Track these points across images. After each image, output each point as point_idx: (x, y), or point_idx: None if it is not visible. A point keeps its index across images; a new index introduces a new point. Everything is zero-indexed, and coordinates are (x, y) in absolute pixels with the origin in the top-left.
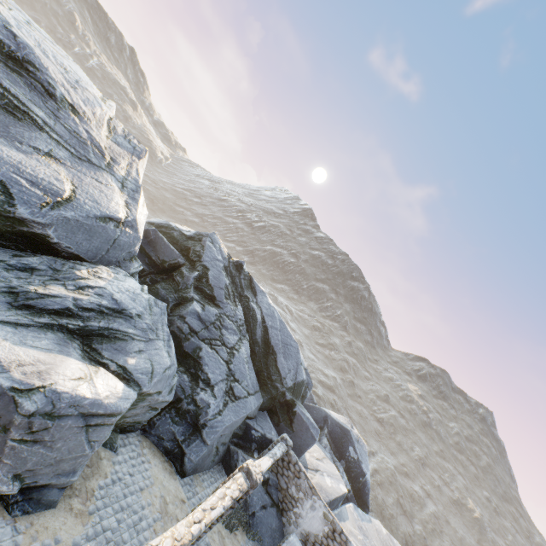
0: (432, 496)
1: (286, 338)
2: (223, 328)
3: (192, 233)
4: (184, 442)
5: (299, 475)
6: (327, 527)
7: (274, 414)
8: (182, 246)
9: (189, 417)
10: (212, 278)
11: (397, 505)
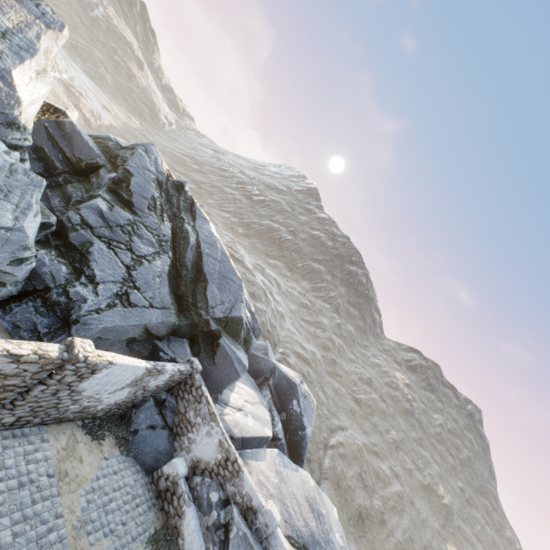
0: (400, 477)
1: (227, 271)
2: (135, 236)
3: (129, 144)
4: (47, 335)
5: (200, 400)
6: (220, 455)
7: (196, 343)
8: (112, 154)
9: (60, 310)
10: (134, 184)
11: (358, 479)
